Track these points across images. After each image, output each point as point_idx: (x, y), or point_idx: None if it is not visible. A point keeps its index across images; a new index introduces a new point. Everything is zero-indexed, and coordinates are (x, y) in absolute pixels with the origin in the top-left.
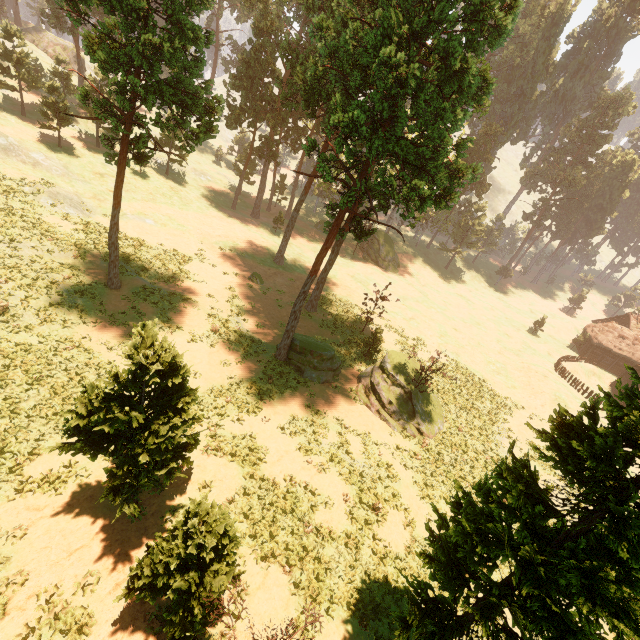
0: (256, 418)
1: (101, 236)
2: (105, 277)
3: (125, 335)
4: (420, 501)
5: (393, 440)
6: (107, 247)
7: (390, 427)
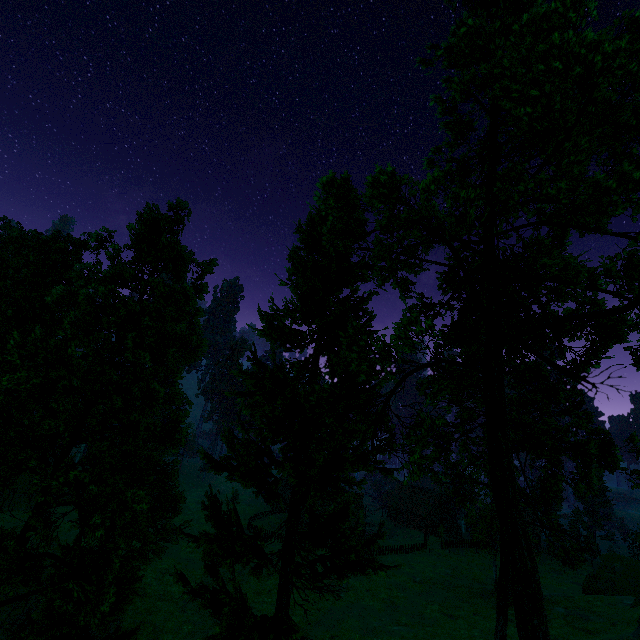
0: None
1: None
2: None
3: None
4: None
5: None
6: None
7: None
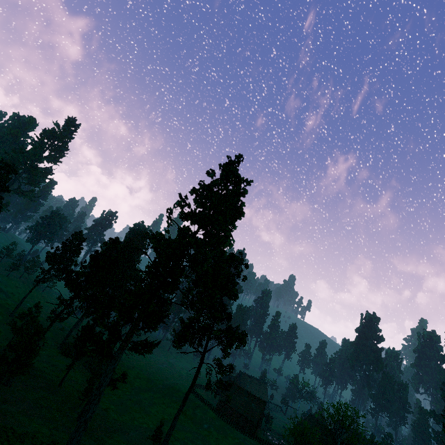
0: (42, 354)
1: (11, 303)
2: (9, 314)
3: (9, 328)
4: (86, 384)
5: (88, 375)
6: (12, 307)
7: (90, 372)
